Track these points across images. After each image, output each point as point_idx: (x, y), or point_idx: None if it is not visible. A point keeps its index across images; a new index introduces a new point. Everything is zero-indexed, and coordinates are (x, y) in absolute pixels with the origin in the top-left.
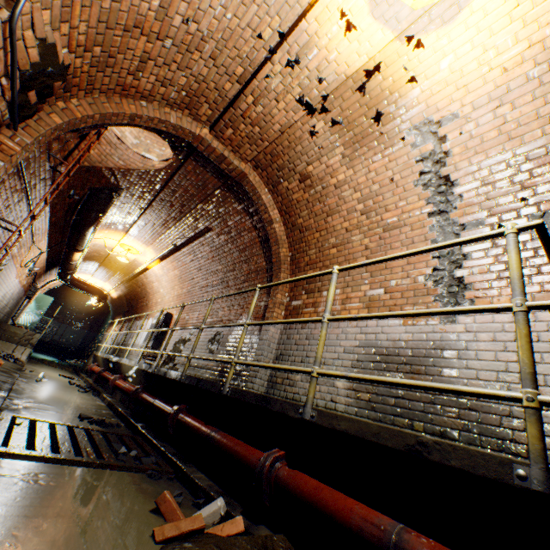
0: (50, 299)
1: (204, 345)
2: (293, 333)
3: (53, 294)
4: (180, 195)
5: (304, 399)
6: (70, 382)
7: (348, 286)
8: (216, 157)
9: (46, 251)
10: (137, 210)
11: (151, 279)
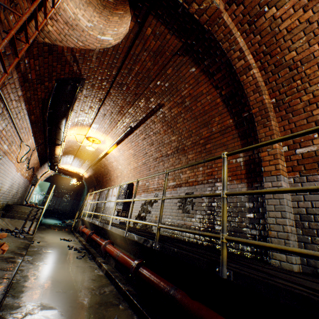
0: (47, 184)
1: (175, 206)
2: None
3: (50, 180)
4: (135, 73)
5: None
6: (68, 247)
7: None
8: None
9: (36, 149)
10: (97, 103)
11: (111, 160)
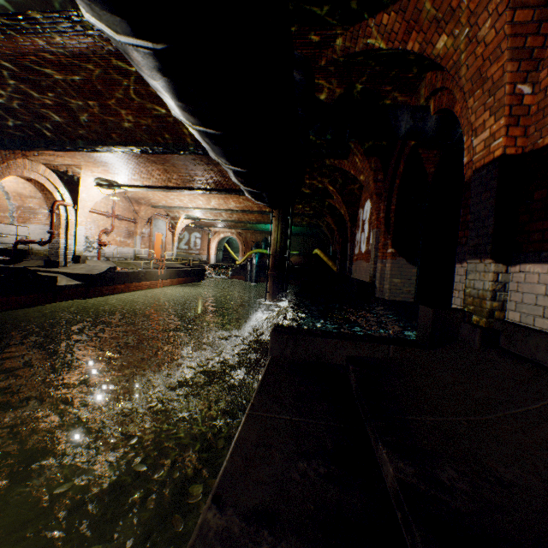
0: None
1: None
2: None
3: None
4: None
5: None
6: None
7: None
8: None
9: None
10: None
11: None
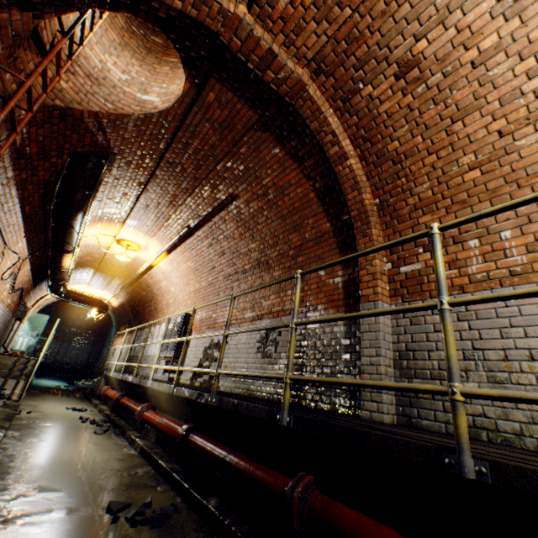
0: (45, 318)
1: (252, 348)
2: (423, 314)
3: (49, 312)
4: (194, 150)
5: (508, 426)
6: (81, 419)
7: (531, 221)
8: (259, 59)
9: (28, 258)
10: (136, 188)
11: (158, 278)
